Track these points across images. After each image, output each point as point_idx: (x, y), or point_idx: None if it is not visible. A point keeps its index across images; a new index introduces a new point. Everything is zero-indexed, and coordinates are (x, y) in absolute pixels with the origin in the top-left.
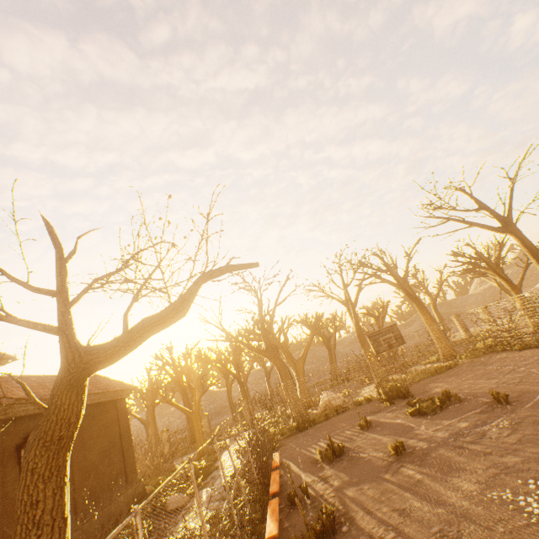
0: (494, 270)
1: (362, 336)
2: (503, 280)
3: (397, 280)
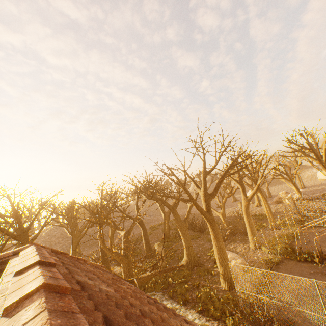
0: (292, 182)
1: (248, 209)
2: (296, 188)
3: (251, 175)
